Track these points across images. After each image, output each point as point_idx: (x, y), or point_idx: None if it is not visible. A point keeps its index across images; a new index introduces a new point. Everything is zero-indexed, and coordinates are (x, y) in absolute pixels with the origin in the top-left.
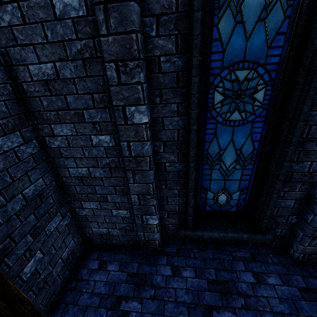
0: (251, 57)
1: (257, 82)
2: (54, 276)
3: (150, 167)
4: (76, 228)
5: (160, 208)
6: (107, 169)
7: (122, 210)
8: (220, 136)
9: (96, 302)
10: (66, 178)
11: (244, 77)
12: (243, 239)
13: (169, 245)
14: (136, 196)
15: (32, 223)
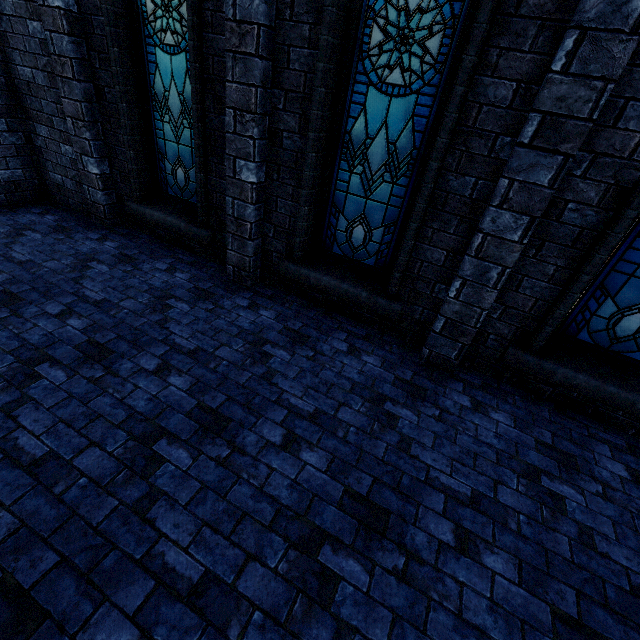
0: None
1: None
2: None
3: (73, 75)
4: (31, 162)
5: (112, 164)
6: (46, 74)
7: (68, 146)
8: (162, 68)
9: (9, 223)
10: (17, 80)
11: None
12: (182, 230)
13: (125, 229)
14: (71, 120)
15: None
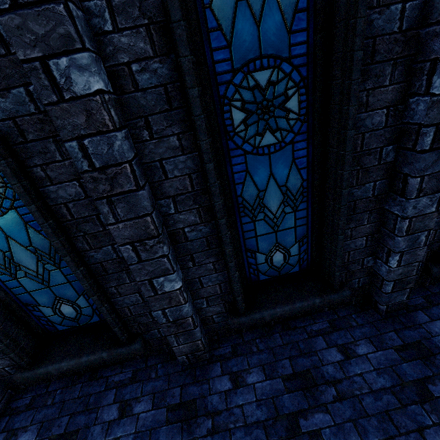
0: None
1: None
2: None
3: None
4: None
5: None
6: None
7: None
8: None
9: None
10: None
11: None
12: (106, 359)
13: (24, 395)
14: None
15: None
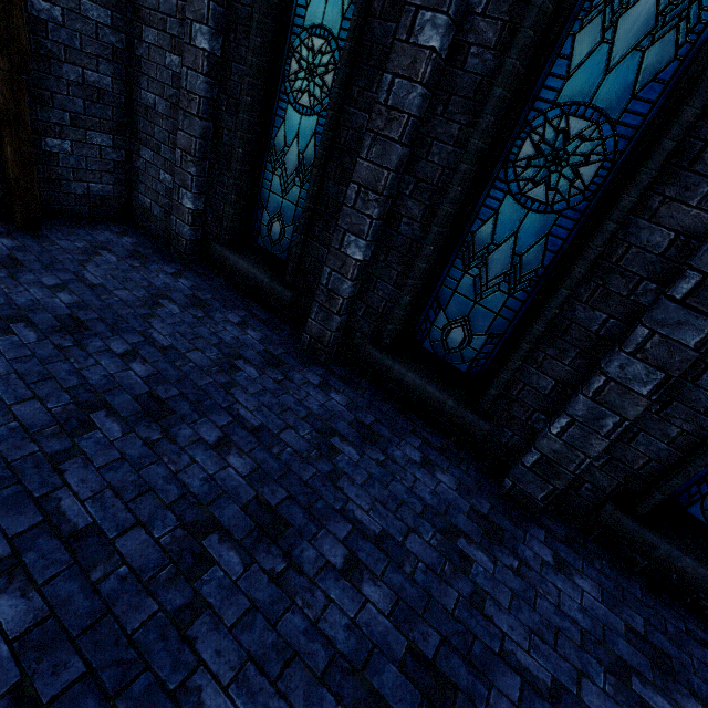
0: (328, 24)
1: (329, 60)
2: (71, 190)
3: (198, 112)
4: (124, 180)
5: (208, 202)
6: (169, 104)
7: (169, 174)
8: (288, 125)
9: (86, 238)
10: (137, 102)
11: (319, 47)
12: (264, 285)
13: (201, 267)
14: (181, 152)
15: (78, 108)
